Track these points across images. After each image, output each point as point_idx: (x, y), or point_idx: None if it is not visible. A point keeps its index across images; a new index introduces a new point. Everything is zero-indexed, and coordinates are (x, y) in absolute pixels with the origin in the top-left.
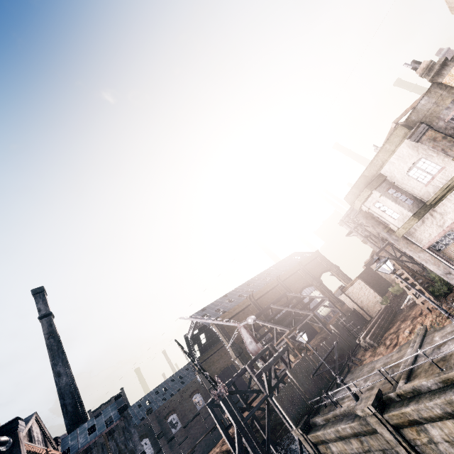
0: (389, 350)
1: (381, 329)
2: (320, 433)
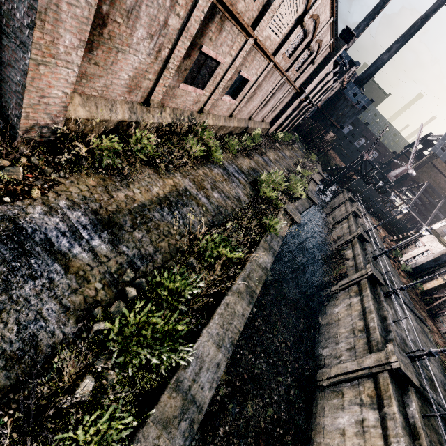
0: (374, 223)
1: (389, 232)
2: (345, 192)
